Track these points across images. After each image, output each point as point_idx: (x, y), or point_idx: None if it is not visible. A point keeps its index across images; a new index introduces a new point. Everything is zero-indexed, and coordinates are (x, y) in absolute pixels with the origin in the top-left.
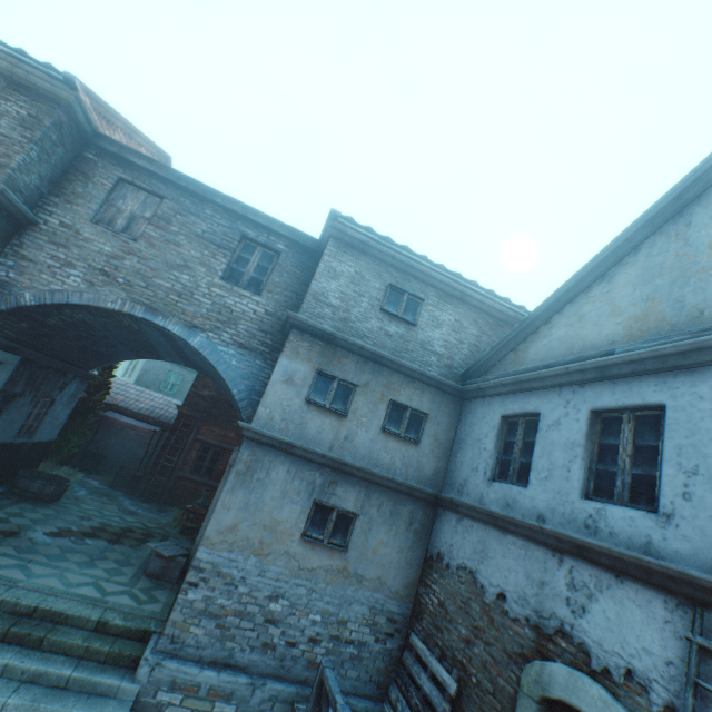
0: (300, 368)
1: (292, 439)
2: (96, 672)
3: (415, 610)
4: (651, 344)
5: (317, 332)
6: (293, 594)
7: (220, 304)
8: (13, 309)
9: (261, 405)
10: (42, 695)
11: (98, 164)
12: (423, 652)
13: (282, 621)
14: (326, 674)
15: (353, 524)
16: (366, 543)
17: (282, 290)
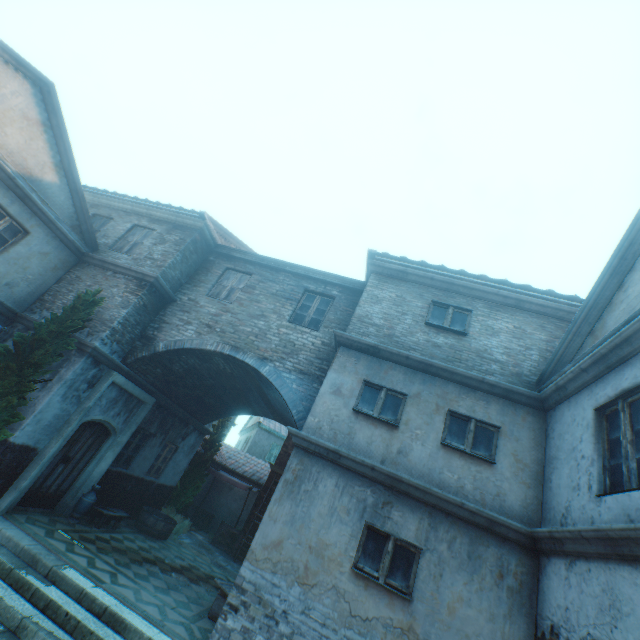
0: (347, 380)
1: (337, 447)
2: None
3: None
4: None
5: (362, 346)
6: None
7: (286, 339)
8: (152, 355)
9: (311, 414)
10: None
11: (215, 262)
12: None
13: None
14: None
15: (415, 562)
16: (437, 594)
17: (336, 325)
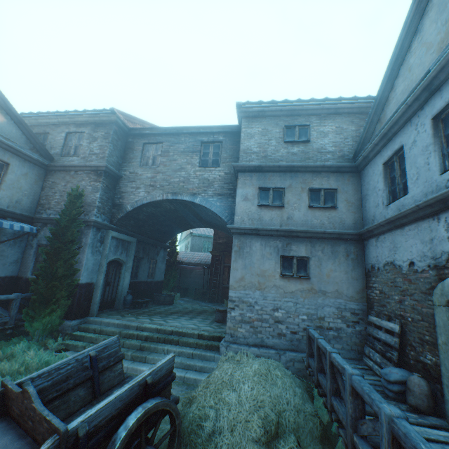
0: (249, 191)
1: (256, 227)
2: (202, 352)
3: (368, 305)
4: (448, 46)
5: (251, 169)
6: (285, 307)
7: (202, 179)
8: (126, 214)
9: (235, 216)
10: (184, 359)
11: (134, 142)
12: (376, 321)
13: (284, 321)
14: (309, 331)
15: (308, 263)
16: (321, 272)
17: (229, 160)
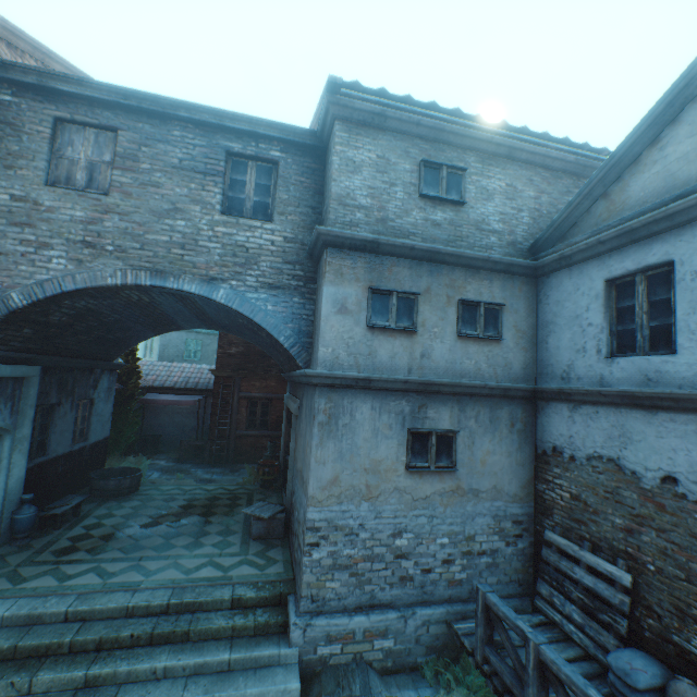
0: (350, 292)
1: (367, 374)
2: (251, 648)
3: (539, 507)
4: None
5: (356, 243)
6: (414, 526)
7: (231, 244)
8: (6, 316)
9: (321, 346)
10: (212, 685)
11: (21, 106)
12: (569, 548)
13: (411, 553)
14: (491, 601)
15: (454, 443)
16: (473, 457)
17: (294, 209)
